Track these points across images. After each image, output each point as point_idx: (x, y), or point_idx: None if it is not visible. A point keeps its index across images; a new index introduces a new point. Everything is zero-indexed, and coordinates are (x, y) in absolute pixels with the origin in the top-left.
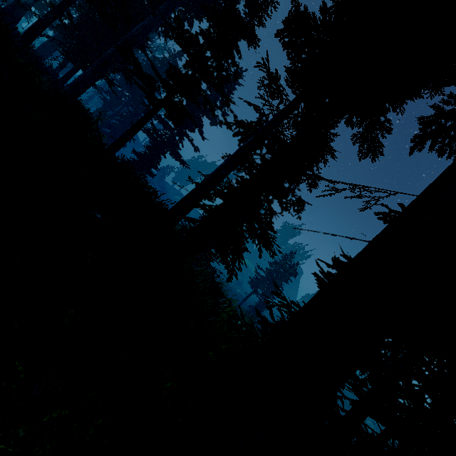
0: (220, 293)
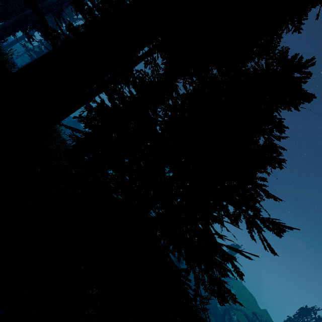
0: None
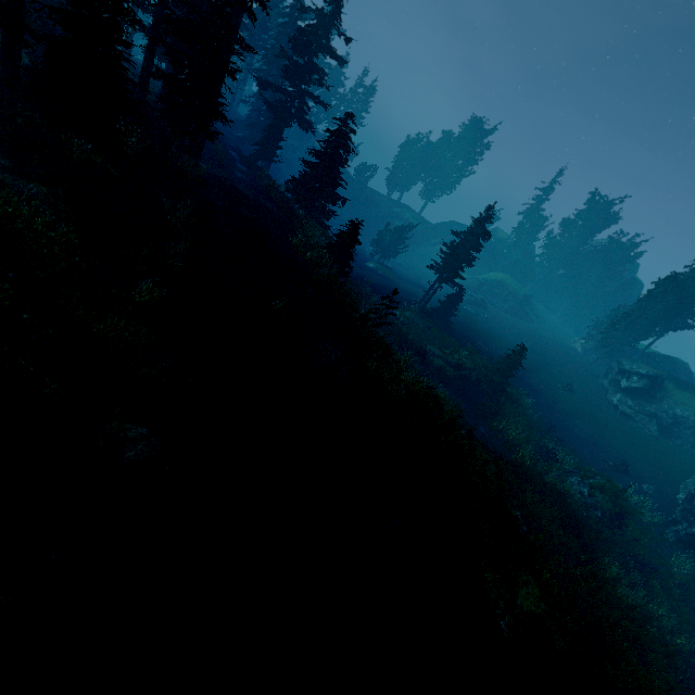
0: (294, 225)
